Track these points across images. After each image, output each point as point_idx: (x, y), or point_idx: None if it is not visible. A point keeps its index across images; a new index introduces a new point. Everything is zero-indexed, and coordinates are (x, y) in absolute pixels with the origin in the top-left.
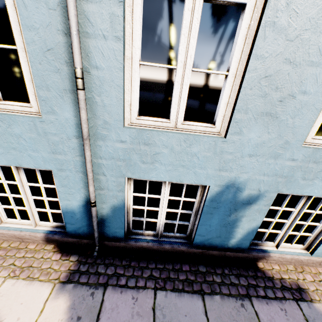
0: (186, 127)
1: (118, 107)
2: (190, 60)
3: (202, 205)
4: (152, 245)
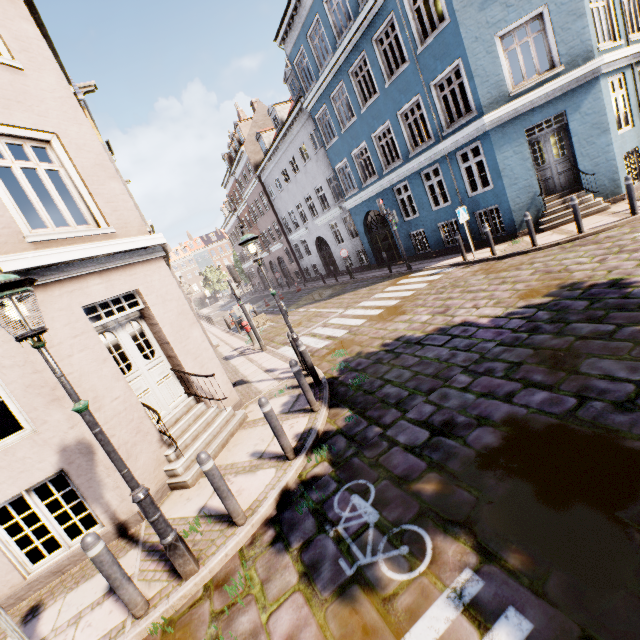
0: None
1: None
2: None
3: None
4: None
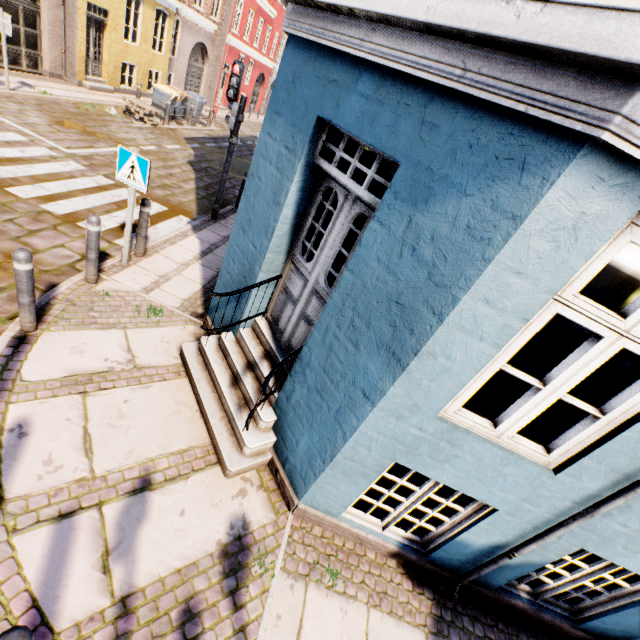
0: None
1: None
2: None
3: (637, 597)
4: (528, 608)
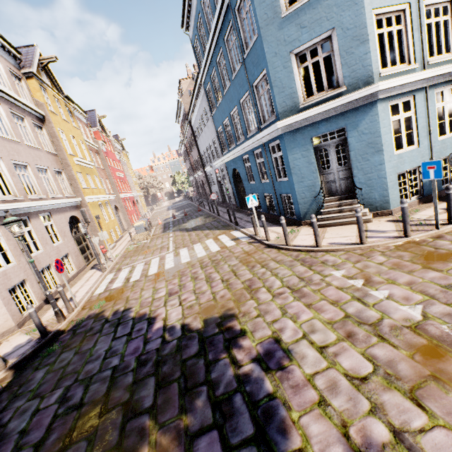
0: (450, 135)
1: (436, 136)
2: (447, 118)
3: None
4: None
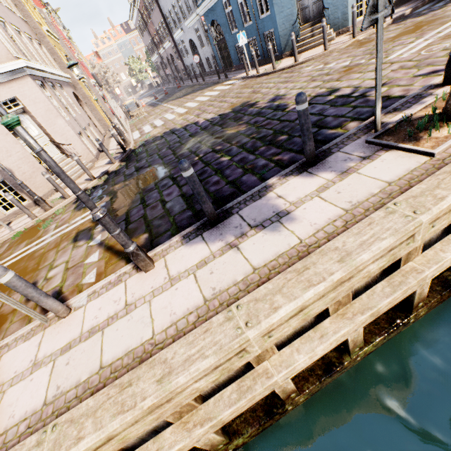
0: None
1: None
2: None
3: None
4: (397, 1)
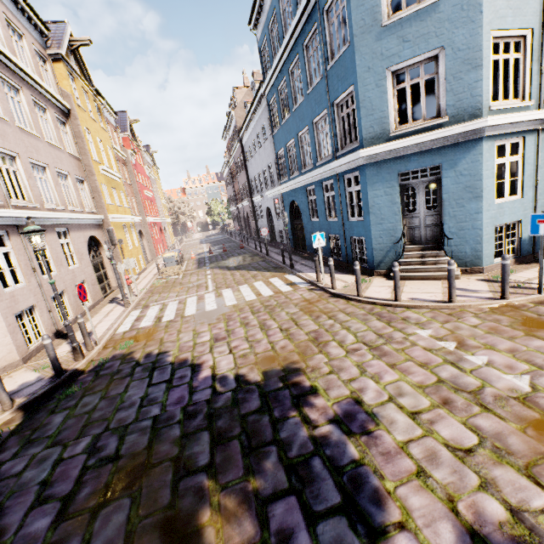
0: None
1: (543, 187)
2: None
3: None
4: None
